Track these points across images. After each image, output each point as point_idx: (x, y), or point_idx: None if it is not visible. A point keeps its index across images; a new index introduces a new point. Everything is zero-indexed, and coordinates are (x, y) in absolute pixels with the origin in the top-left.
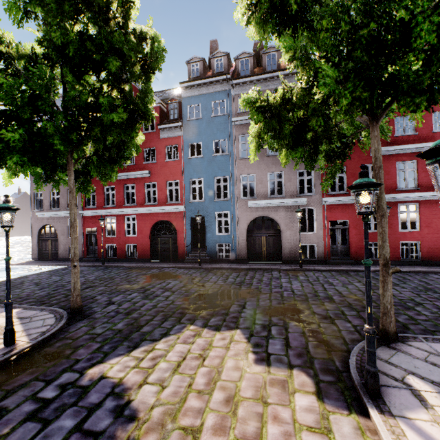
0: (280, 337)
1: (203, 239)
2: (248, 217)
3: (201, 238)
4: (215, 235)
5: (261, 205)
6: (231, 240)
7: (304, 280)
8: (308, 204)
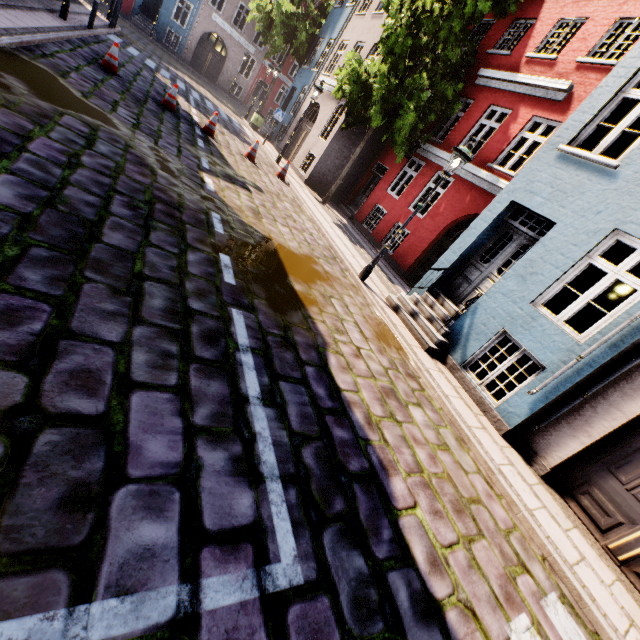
0: (222, 102)
1: (155, 12)
2: (207, 27)
3: (153, 9)
4: (170, 18)
5: (222, 26)
6: (183, 36)
7: (230, 101)
8: (254, 55)
